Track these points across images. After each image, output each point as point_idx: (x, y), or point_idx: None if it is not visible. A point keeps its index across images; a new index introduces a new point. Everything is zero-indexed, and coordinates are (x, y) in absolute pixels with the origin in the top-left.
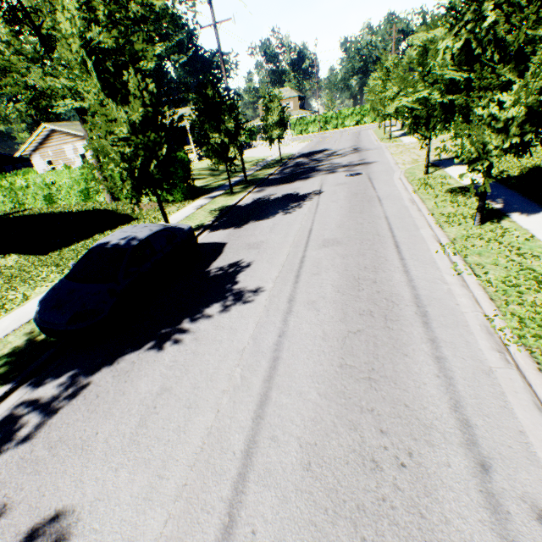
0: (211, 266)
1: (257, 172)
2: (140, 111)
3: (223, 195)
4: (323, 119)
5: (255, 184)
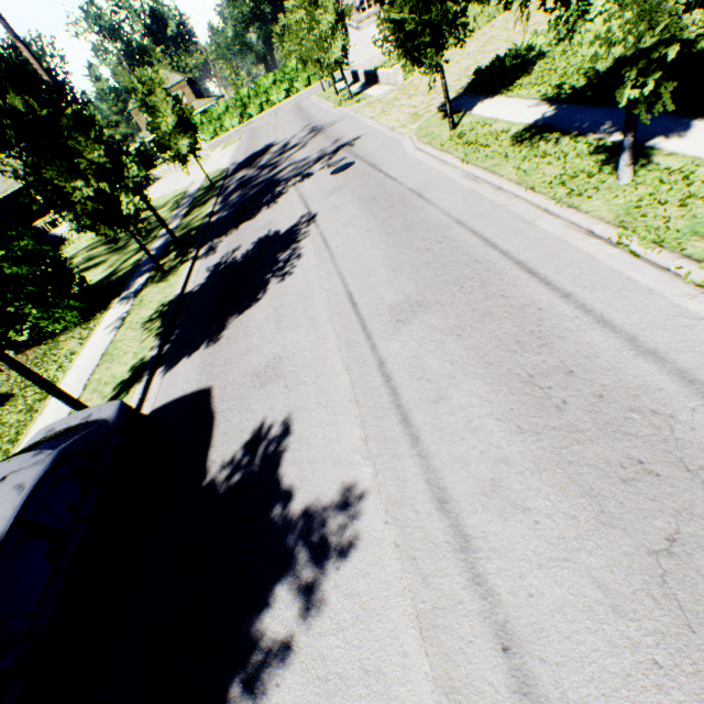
0: (209, 465)
1: (185, 218)
2: None
3: (150, 282)
4: (238, 103)
5: (195, 241)
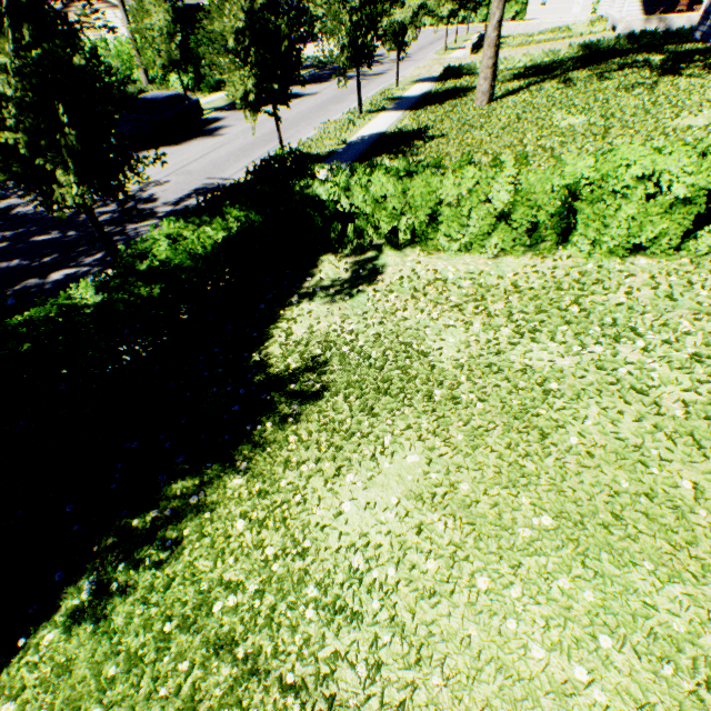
0: (209, 127)
1: None
2: (163, 6)
3: None
4: None
5: None
